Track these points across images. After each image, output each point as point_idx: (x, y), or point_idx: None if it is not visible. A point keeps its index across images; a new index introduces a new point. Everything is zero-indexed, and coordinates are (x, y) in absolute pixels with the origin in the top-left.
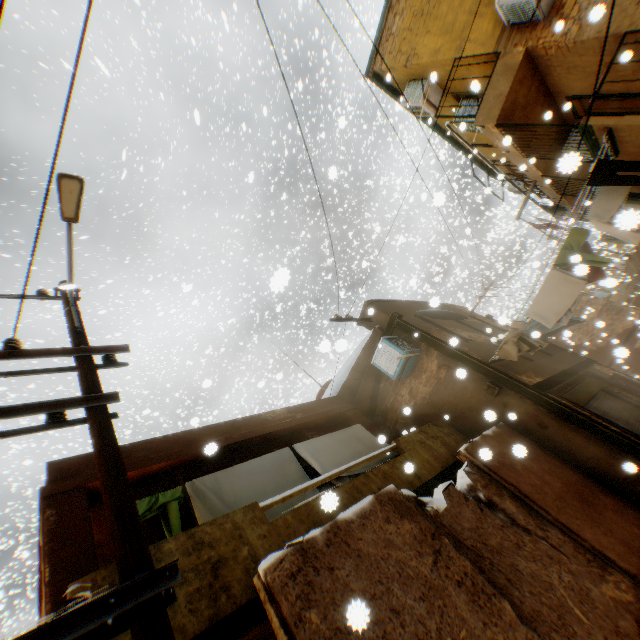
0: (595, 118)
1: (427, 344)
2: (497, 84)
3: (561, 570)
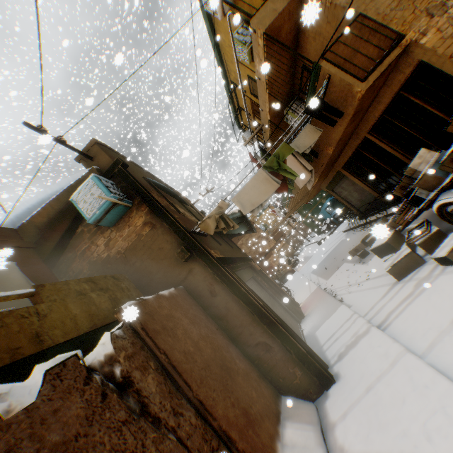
0: (327, 63)
1: (141, 198)
2: (277, 1)
3: None
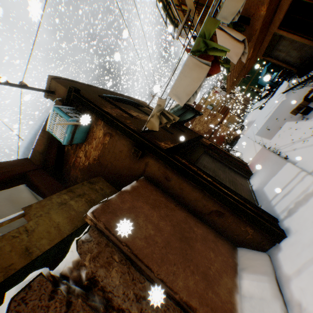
0: None
1: (95, 115)
2: None
3: None
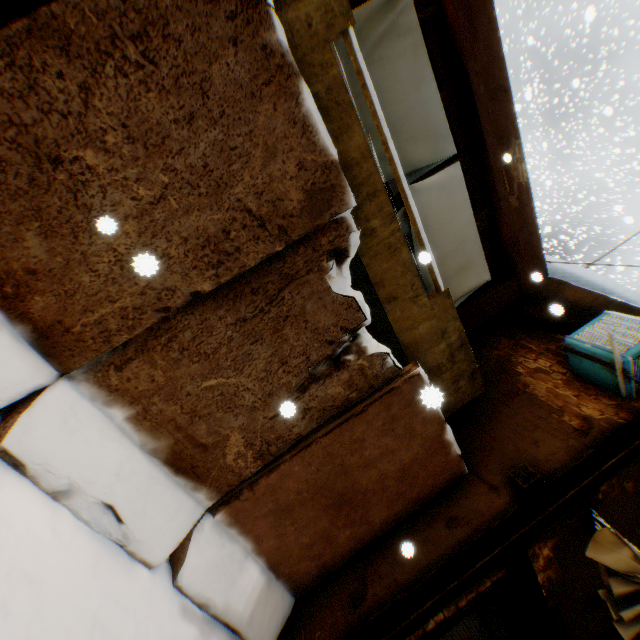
0: None
1: None
2: None
3: (254, 398)
